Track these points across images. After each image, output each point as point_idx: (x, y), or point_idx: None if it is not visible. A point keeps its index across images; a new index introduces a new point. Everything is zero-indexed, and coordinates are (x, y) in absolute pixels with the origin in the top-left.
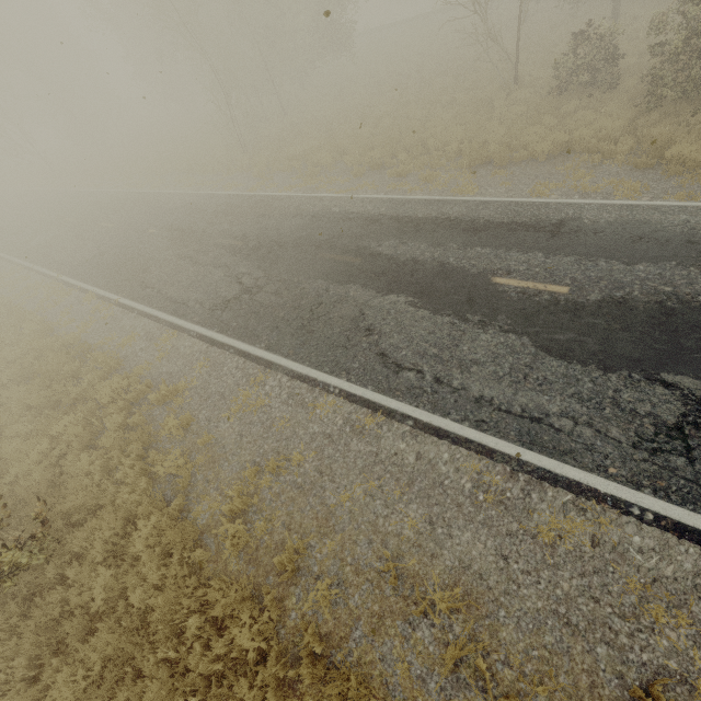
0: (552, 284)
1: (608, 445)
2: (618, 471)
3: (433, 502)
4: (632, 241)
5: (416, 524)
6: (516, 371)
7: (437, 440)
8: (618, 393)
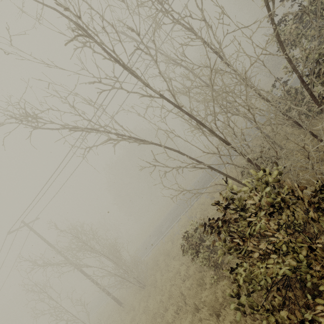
0: None
1: None
2: None
3: None
4: None
5: None
6: None
7: None
8: None
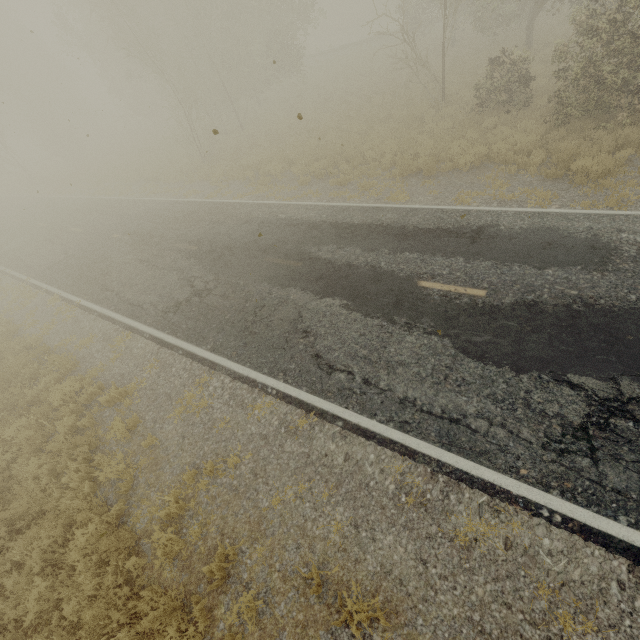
0: (471, 287)
1: (520, 446)
2: (529, 472)
3: (358, 504)
4: (542, 247)
5: (342, 527)
6: (437, 373)
7: (364, 441)
8: (529, 394)
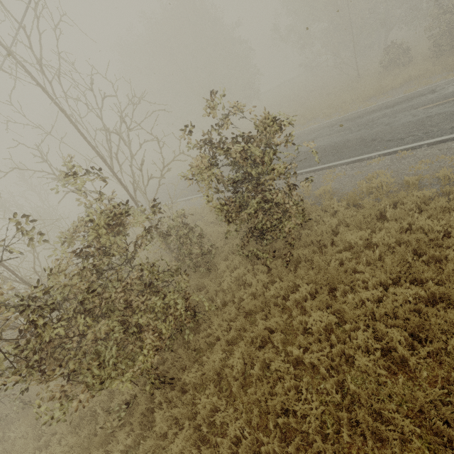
0: (449, 99)
1: None
2: None
3: None
4: None
5: None
6: None
7: (444, 144)
8: None
